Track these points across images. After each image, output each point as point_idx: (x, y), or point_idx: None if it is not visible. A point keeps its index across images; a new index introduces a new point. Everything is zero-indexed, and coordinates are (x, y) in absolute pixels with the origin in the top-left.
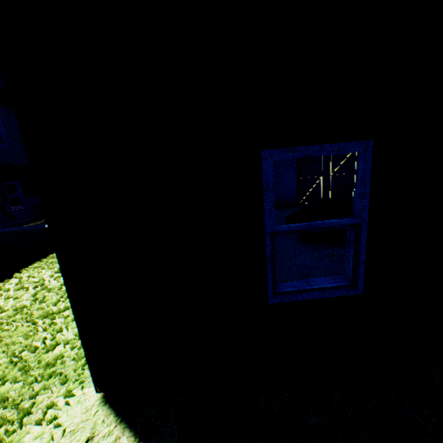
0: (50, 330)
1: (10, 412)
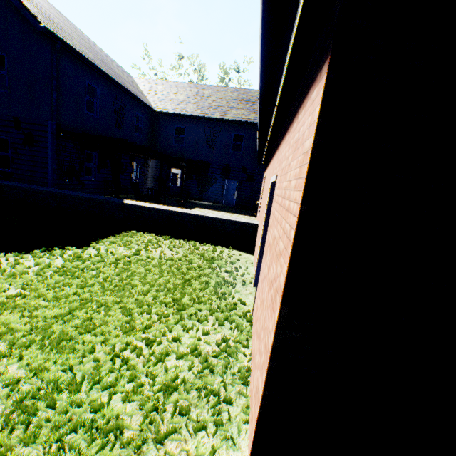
0: (151, 329)
1: None
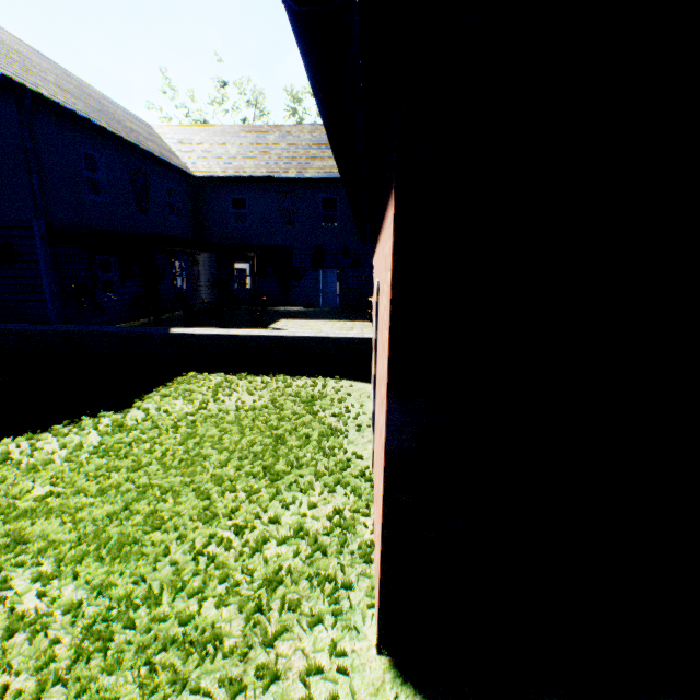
0: (239, 512)
1: (237, 667)
